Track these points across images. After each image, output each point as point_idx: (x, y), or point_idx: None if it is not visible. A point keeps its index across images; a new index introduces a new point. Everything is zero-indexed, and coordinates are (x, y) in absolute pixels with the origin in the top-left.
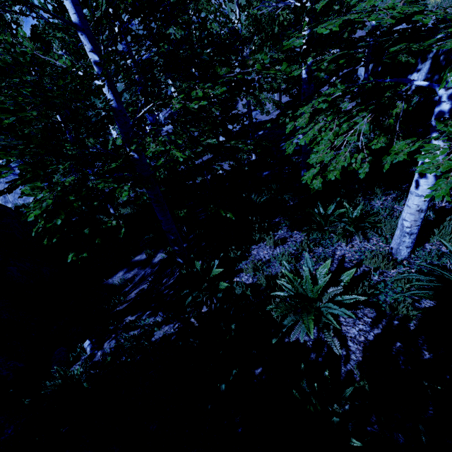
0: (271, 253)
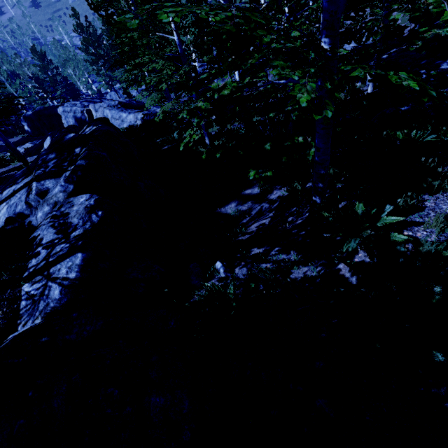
0: None
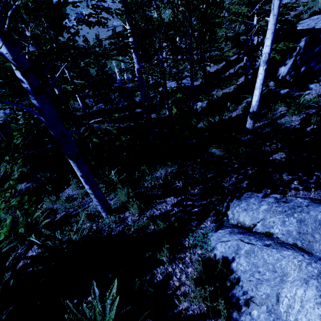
0: (69, 193)
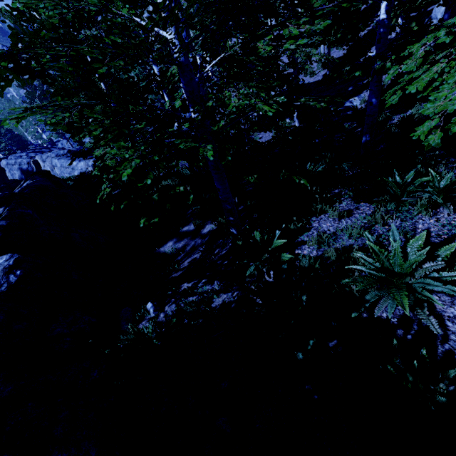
0: (336, 226)
